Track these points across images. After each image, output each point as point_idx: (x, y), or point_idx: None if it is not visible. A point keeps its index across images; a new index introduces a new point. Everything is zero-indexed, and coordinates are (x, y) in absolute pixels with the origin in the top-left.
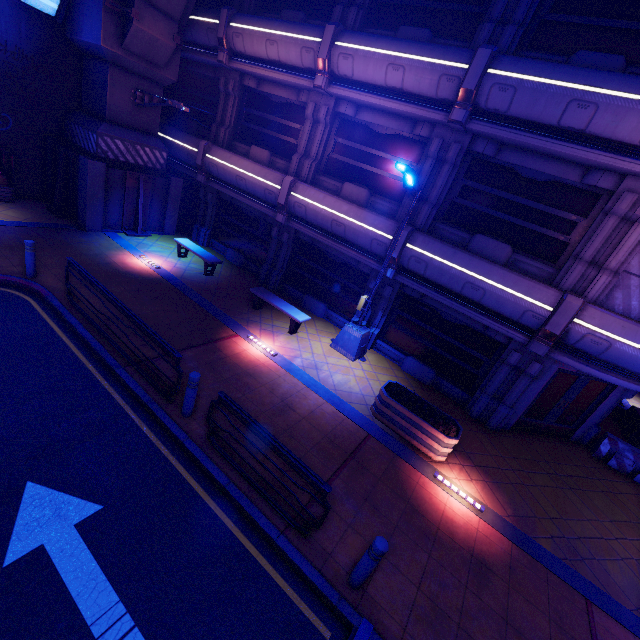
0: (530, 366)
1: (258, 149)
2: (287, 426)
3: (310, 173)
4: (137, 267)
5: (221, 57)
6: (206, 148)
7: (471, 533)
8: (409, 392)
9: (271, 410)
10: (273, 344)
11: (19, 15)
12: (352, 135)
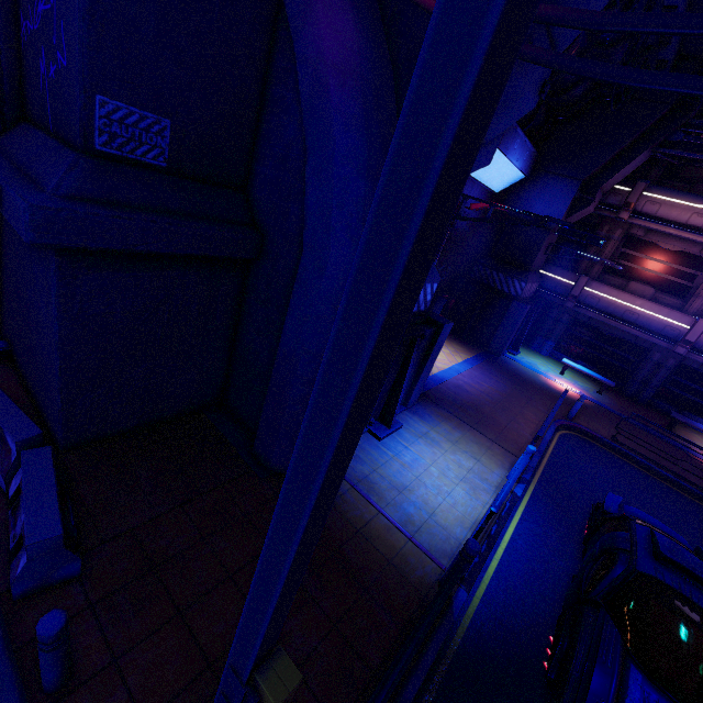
0: None
1: (641, 286)
2: None
3: None
4: (571, 394)
5: (624, 215)
6: (586, 283)
7: None
8: None
9: None
10: None
11: (484, 198)
12: None
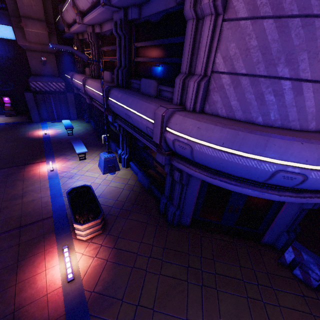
0: (174, 174)
1: (86, 68)
2: (5, 206)
3: (95, 72)
4: (36, 134)
5: (65, 30)
6: (72, 75)
7: (37, 295)
8: (92, 192)
9: (9, 197)
10: (60, 165)
11: (4, 44)
12: (104, 43)
